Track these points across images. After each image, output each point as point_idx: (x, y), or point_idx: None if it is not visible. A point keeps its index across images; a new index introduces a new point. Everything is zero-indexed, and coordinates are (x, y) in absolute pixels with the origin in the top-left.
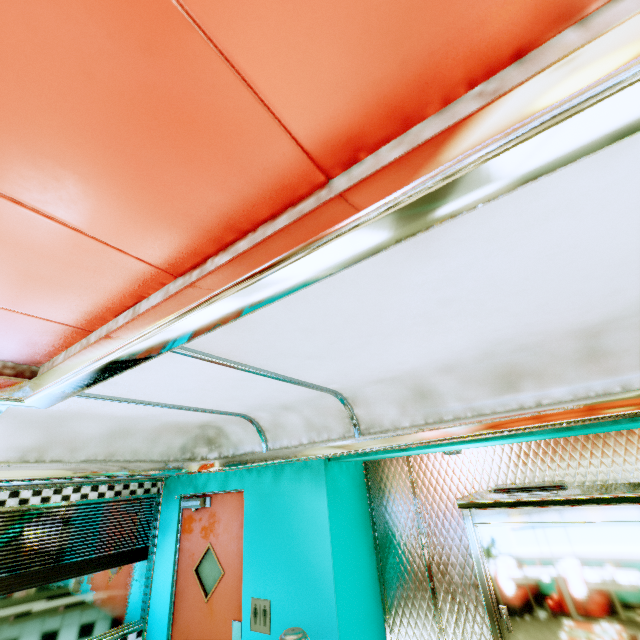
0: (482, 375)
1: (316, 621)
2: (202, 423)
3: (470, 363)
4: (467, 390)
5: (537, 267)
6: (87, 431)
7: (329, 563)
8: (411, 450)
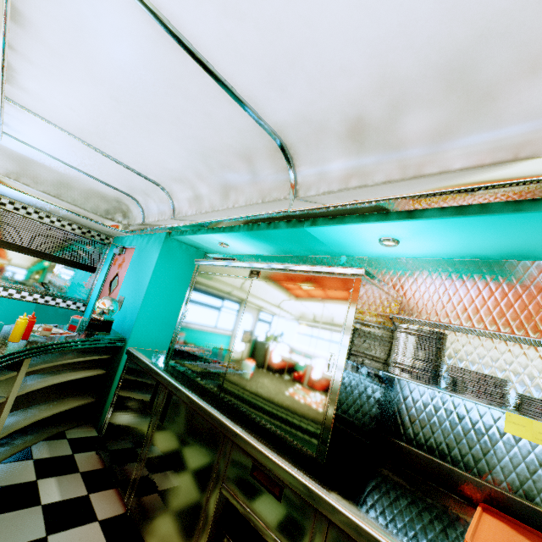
0: (216, 185)
1: (134, 307)
2: (117, 199)
3: (207, 174)
4: (212, 195)
5: (127, 78)
6: (43, 175)
7: (147, 283)
8: (197, 234)
